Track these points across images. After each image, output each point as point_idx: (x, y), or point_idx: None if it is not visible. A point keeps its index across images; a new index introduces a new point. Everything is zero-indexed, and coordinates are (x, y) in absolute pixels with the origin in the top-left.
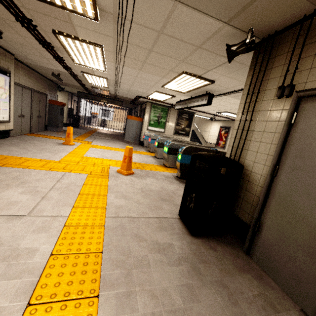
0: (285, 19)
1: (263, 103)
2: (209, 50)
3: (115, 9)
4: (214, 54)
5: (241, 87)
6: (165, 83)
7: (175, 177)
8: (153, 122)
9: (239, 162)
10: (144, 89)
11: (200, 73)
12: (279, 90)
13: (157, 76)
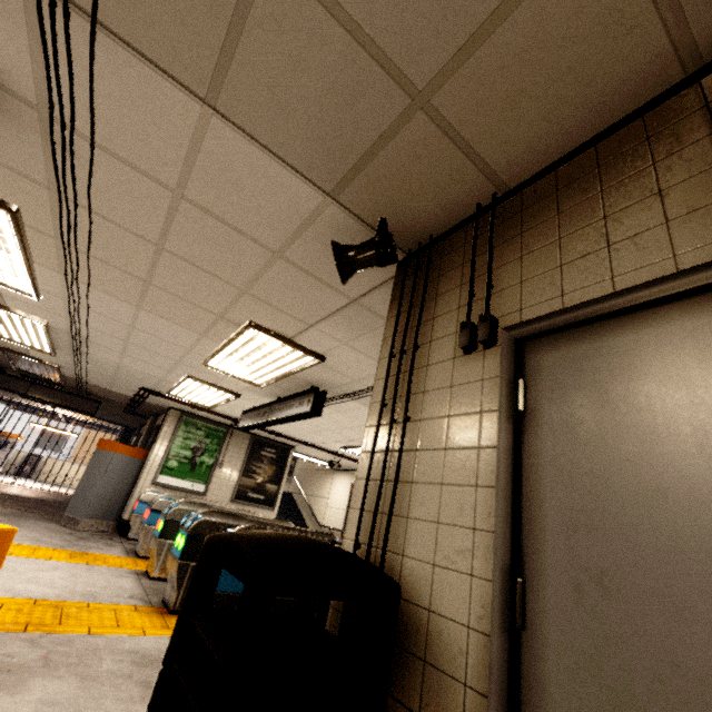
0: (445, 209)
1: (431, 372)
2: (302, 266)
3: (41, 92)
4: (315, 279)
5: None
6: (210, 354)
7: None
8: (176, 463)
9: (386, 568)
10: (160, 369)
11: (290, 331)
12: (463, 332)
13: (188, 330)
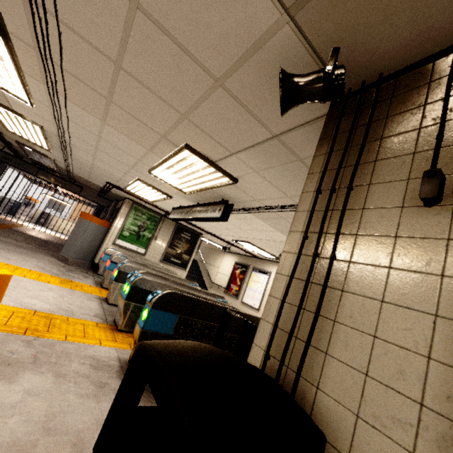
0: (415, 39)
1: (368, 216)
2: (238, 97)
3: None
4: (247, 111)
5: (278, 202)
6: (154, 165)
7: (122, 365)
8: (128, 234)
9: (297, 391)
10: (119, 171)
11: (216, 156)
12: (428, 180)
13: (139, 144)
